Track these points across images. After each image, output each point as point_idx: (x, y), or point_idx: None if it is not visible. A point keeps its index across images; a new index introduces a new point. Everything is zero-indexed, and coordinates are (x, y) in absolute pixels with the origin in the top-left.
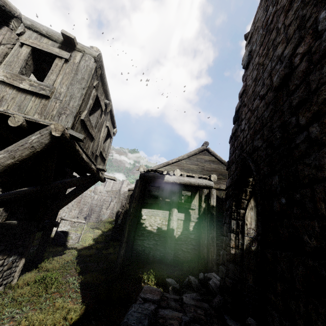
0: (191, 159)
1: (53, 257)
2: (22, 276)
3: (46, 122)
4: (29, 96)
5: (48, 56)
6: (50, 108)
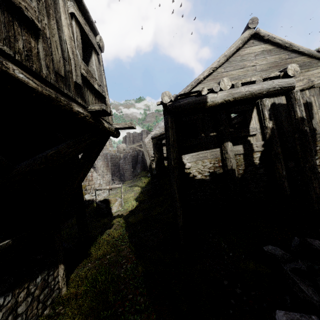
0: (232, 60)
1: (102, 233)
2: (74, 274)
3: None
4: None
5: None
6: None
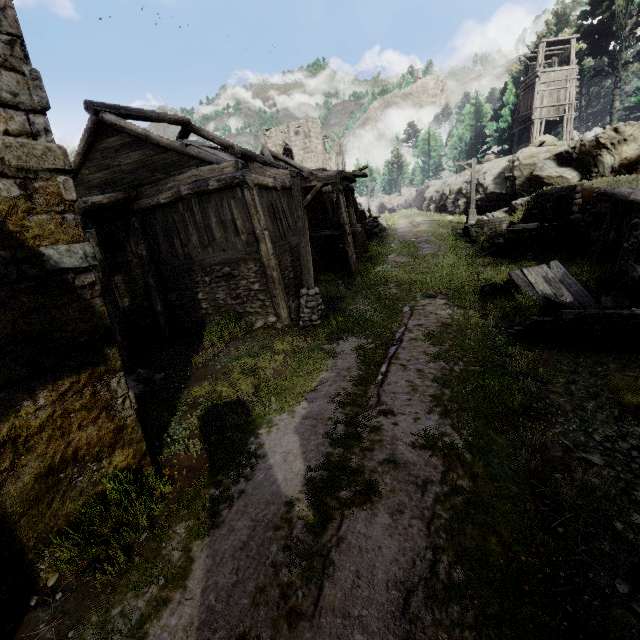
0: (93, 158)
1: None
2: None
3: None
4: None
5: None
6: None
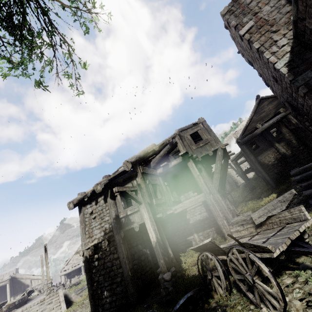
0: (257, 112)
1: None
2: None
3: (217, 147)
4: (204, 146)
5: (194, 133)
6: (212, 144)
